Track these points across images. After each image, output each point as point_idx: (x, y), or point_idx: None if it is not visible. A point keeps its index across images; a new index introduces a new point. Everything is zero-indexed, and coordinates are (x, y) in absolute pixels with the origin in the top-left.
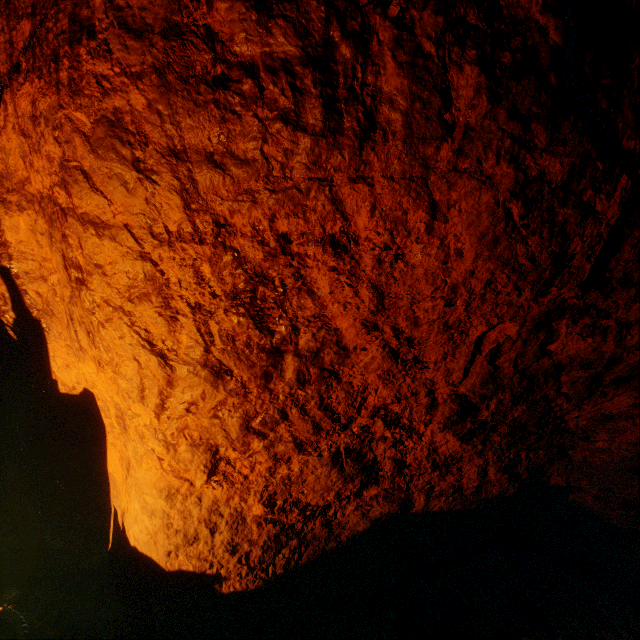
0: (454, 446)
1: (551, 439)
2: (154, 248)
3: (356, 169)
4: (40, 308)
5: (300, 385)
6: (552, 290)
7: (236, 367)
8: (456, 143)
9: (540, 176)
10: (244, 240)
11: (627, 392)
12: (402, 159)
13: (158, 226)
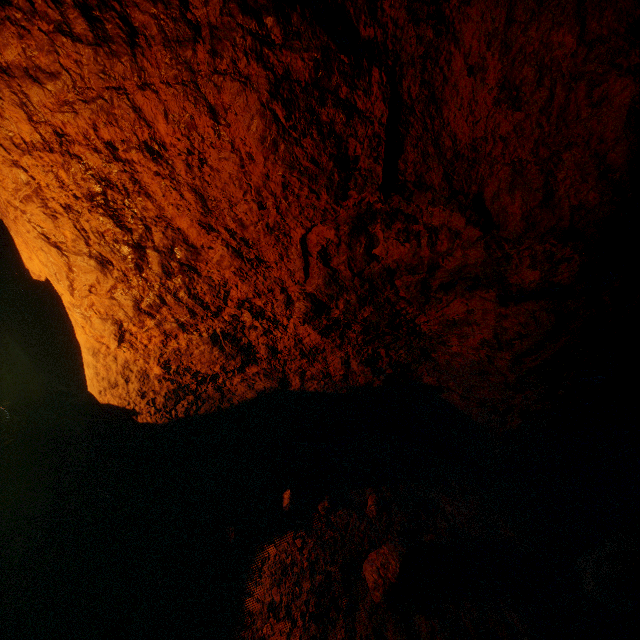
0: (316, 339)
1: (410, 341)
2: (20, 157)
3: (139, 76)
4: None
5: (167, 276)
6: (352, 194)
7: (114, 259)
8: (208, 44)
9: (287, 74)
10: (83, 148)
11: (458, 299)
12: (169, 64)
13: (16, 137)
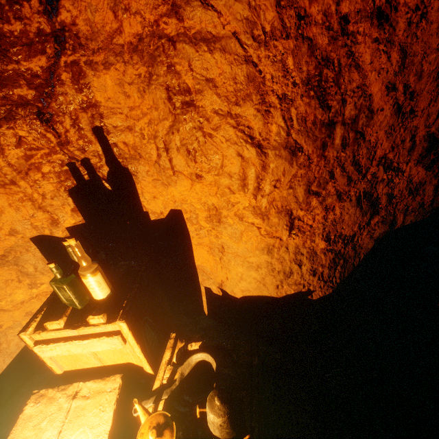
0: (421, 175)
1: None
2: (254, 50)
3: None
4: (127, 157)
5: (342, 149)
6: None
7: (305, 144)
8: None
9: None
10: (316, 29)
11: None
12: None
13: (257, 29)
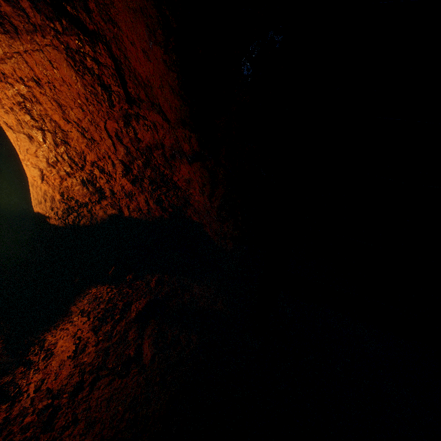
0: (130, 187)
1: (176, 192)
2: None
3: (23, 47)
4: None
5: (57, 146)
6: (116, 104)
7: (33, 135)
8: (41, 33)
9: (68, 46)
10: (13, 80)
11: (181, 165)
12: (31, 42)
13: None
